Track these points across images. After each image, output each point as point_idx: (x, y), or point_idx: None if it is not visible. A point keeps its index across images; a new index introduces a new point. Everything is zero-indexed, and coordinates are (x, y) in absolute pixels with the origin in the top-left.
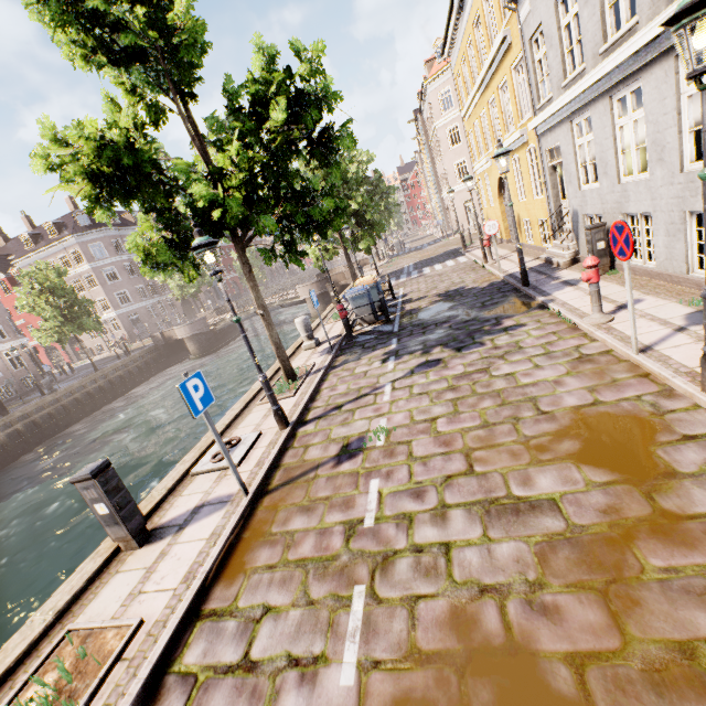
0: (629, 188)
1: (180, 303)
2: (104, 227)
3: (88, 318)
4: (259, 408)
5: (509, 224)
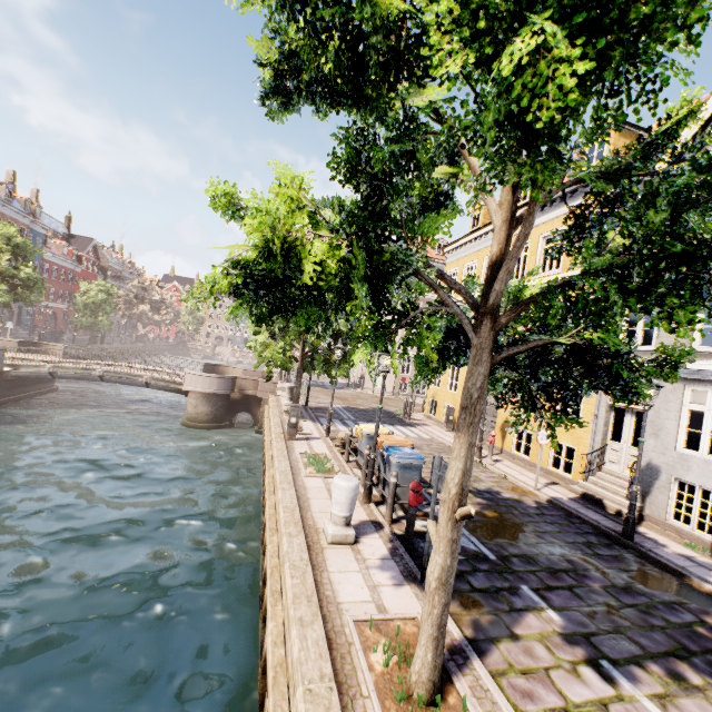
0: None
1: None
2: None
3: None
4: None
5: None
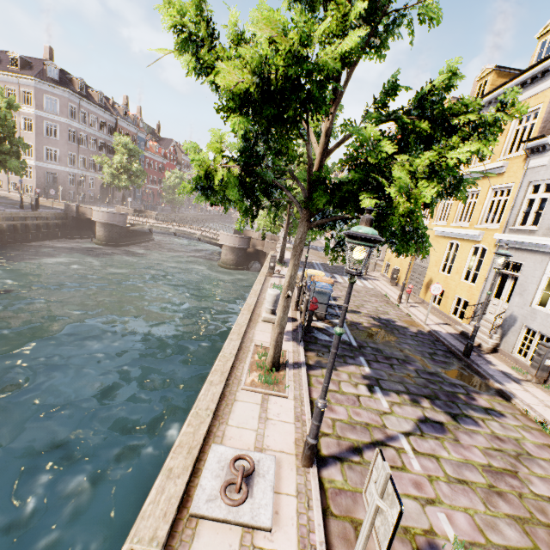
0: None
1: (100, 185)
2: (69, 89)
3: (16, 159)
4: (246, 397)
5: (410, 277)
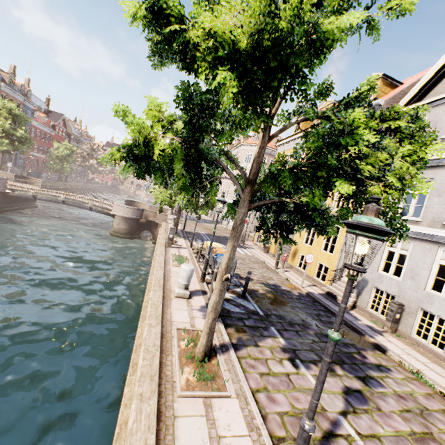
0: (436, 298)
1: None
2: None
3: None
4: (187, 408)
5: (278, 246)
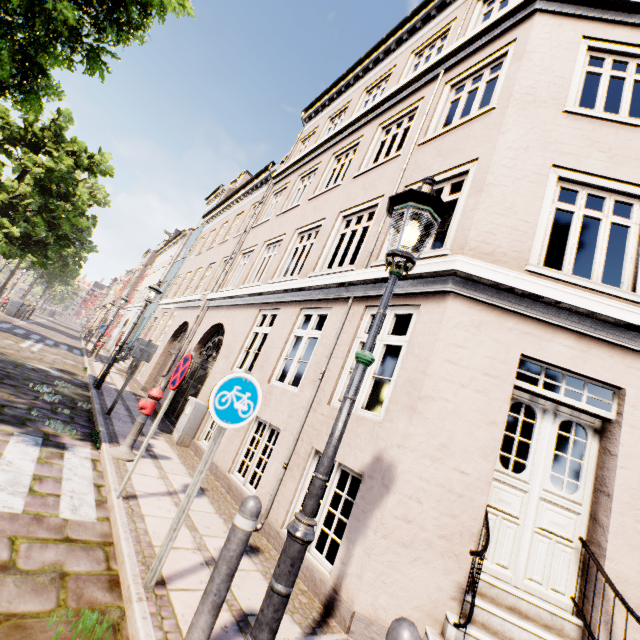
0: None
1: None
2: None
3: None
4: None
5: None
